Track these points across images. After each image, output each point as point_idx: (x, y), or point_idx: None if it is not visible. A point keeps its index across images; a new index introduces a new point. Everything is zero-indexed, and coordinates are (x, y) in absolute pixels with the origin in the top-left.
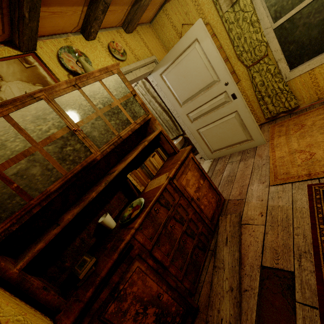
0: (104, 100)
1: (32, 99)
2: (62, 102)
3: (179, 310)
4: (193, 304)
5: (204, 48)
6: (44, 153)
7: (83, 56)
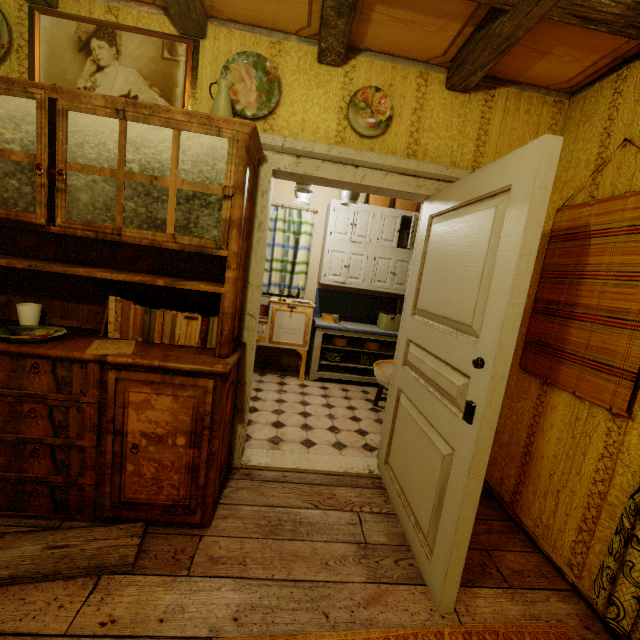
0: (152, 164)
1: (23, 92)
2: (77, 122)
3: None
4: None
5: (506, 227)
6: None
7: (275, 85)
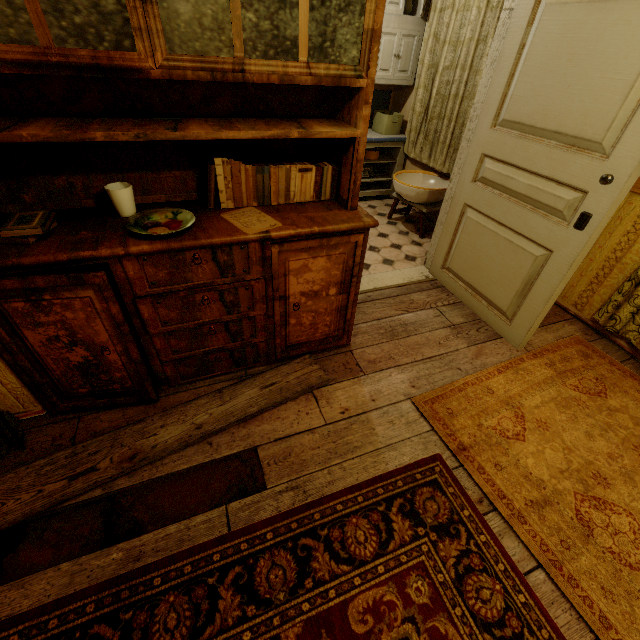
0: None
1: None
2: None
3: (126, 381)
4: (150, 393)
5: None
6: None
7: None
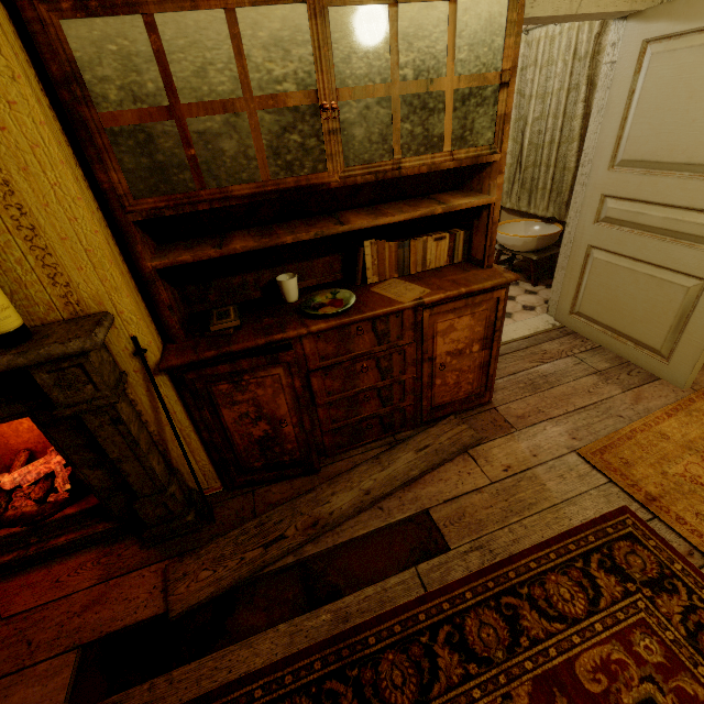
0: (426, 62)
1: None
2: (339, 23)
3: (295, 453)
4: (315, 462)
5: None
6: (255, 122)
7: None
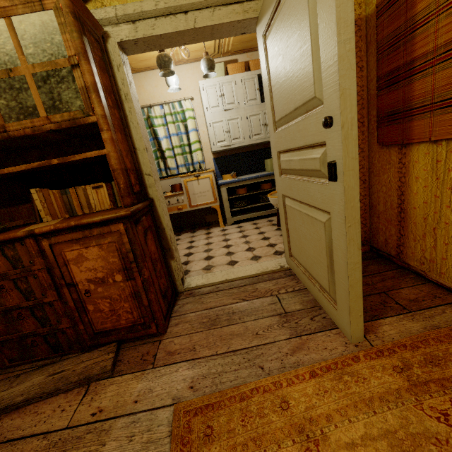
0: (2, 58)
1: None
2: None
3: None
4: None
5: None
6: None
7: None
